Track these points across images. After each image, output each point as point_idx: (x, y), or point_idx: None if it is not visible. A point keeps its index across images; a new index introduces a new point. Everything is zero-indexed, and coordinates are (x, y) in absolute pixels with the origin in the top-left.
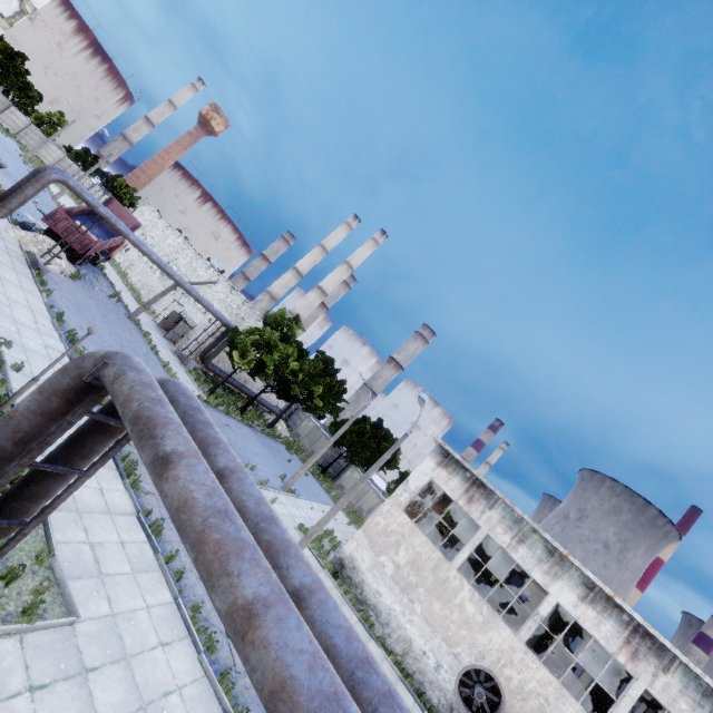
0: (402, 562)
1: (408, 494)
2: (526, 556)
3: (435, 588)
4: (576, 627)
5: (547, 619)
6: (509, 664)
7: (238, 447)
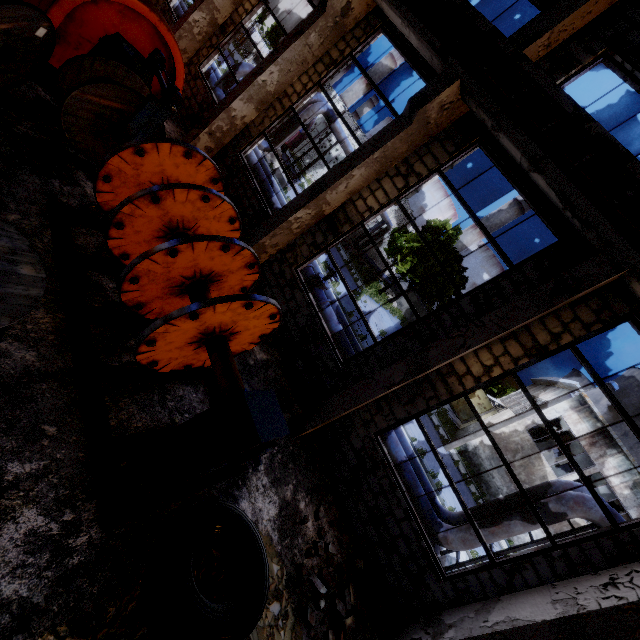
0: (517, 464)
1: (535, 420)
2: (629, 498)
3: None
4: None
5: None
6: None
7: None
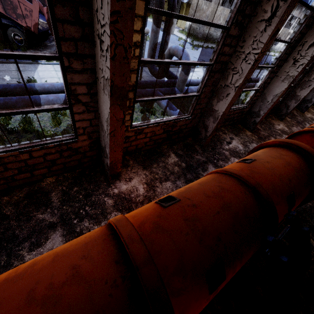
0: (221, 21)
1: None
2: None
3: None
4: None
5: None
6: None
7: None
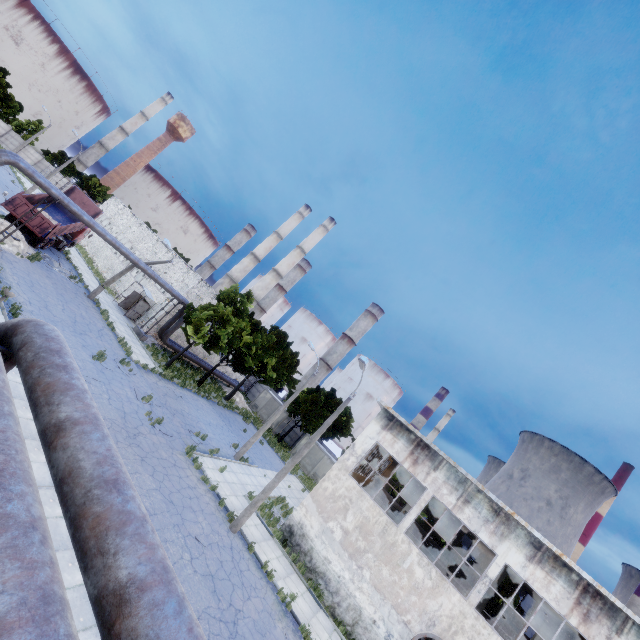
0: (350, 527)
1: (355, 458)
2: (472, 516)
3: (383, 553)
4: (526, 586)
5: (497, 579)
6: (460, 631)
7: (191, 417)
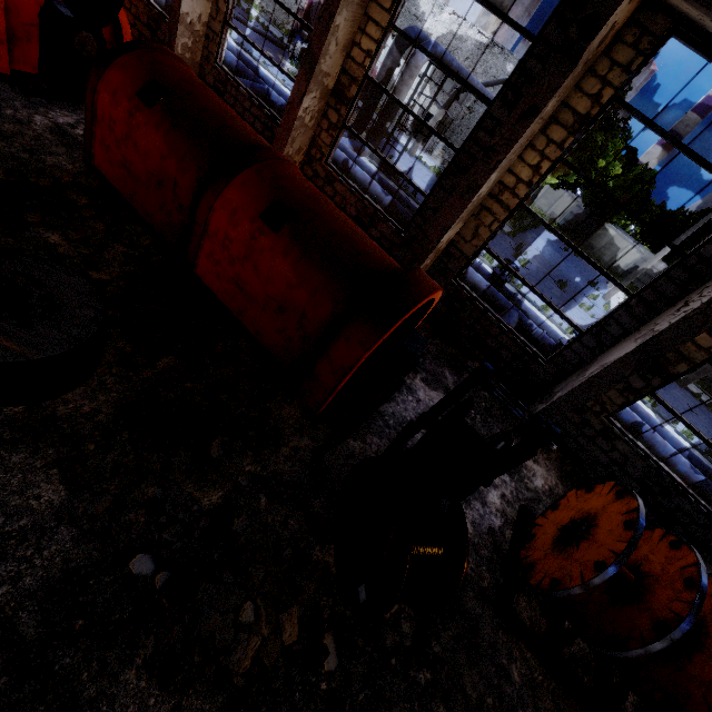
0: None
1: None
2: None
3: None
4: None
5: None
6: None
7: (564, 274)
